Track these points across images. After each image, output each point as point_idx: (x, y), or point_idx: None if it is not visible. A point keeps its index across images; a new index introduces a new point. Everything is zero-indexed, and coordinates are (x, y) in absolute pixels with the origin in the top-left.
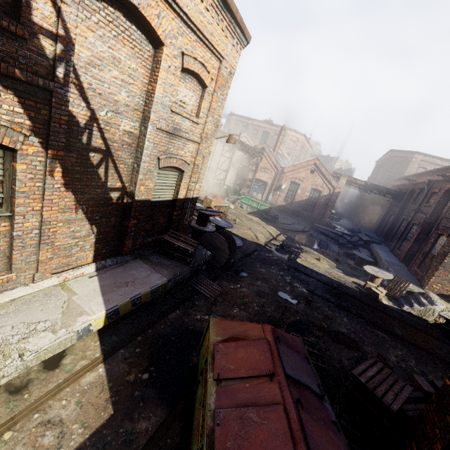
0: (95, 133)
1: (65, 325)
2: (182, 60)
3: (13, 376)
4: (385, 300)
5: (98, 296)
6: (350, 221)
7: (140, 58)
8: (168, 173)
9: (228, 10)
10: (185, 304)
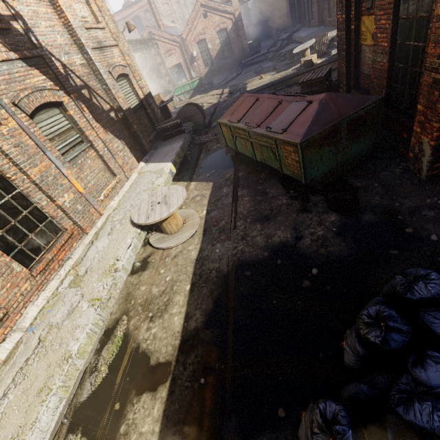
0: (72, 76)
1: (161, 174)
2: None
3: None
4: (319, 61)
5: (160, 164)
6: (270, 39)
7: (41, 1)
8: (121, 83)
9: None
10: (203, 151)
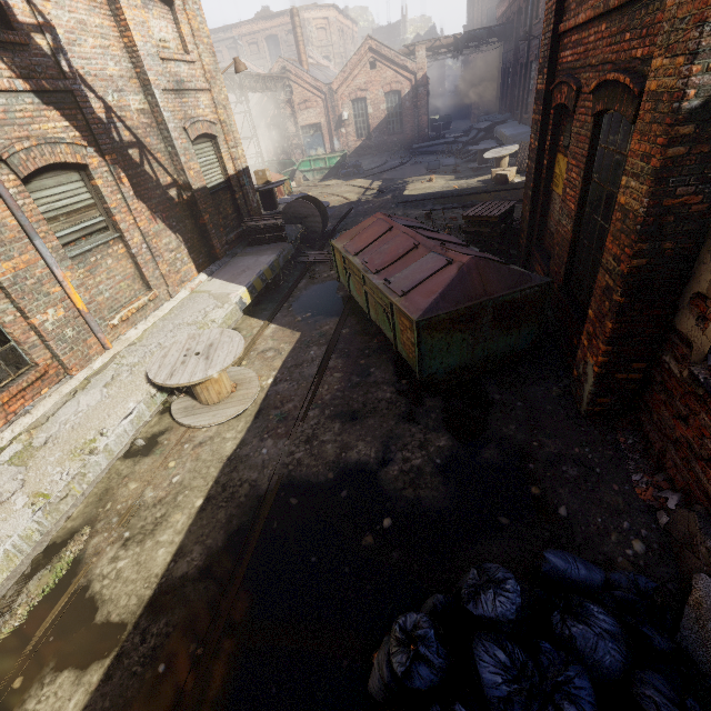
0: (118, 125)
1: (224, 303)
2: None
3: None
4: (518, 179)
5: (230, 284)
6: (467, 120)
7: (97, 7)
8: (202, 147)
9: None
10: (307, 275)
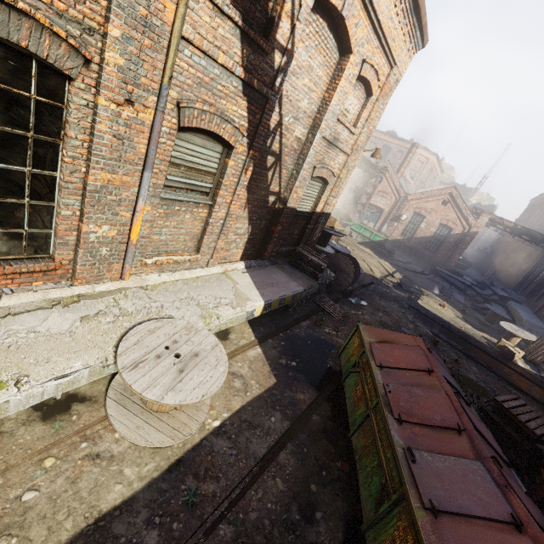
0: (276, 137)
1: (239, 305)
2: (360, 68)
3: (212, 332)
4: (521, 363)
5: (255, 289)
6: (479, 273)
7: (327, 66)
8: (314, 183)
9: (416, 13)
10: (313, 317)
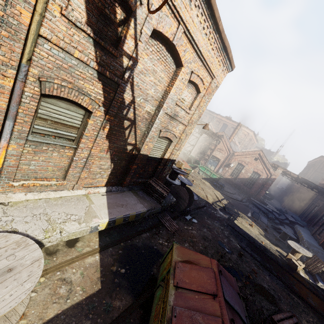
0: (131, 109)
1: (86, 221)
2: (190, 76)
3: (53, 243)
4: (302, 273)
5: (105, 208)
6: (279, 203)
7: (167, 72)
8: (162, 140)
9: (225, 50)
10: (153, 230)
